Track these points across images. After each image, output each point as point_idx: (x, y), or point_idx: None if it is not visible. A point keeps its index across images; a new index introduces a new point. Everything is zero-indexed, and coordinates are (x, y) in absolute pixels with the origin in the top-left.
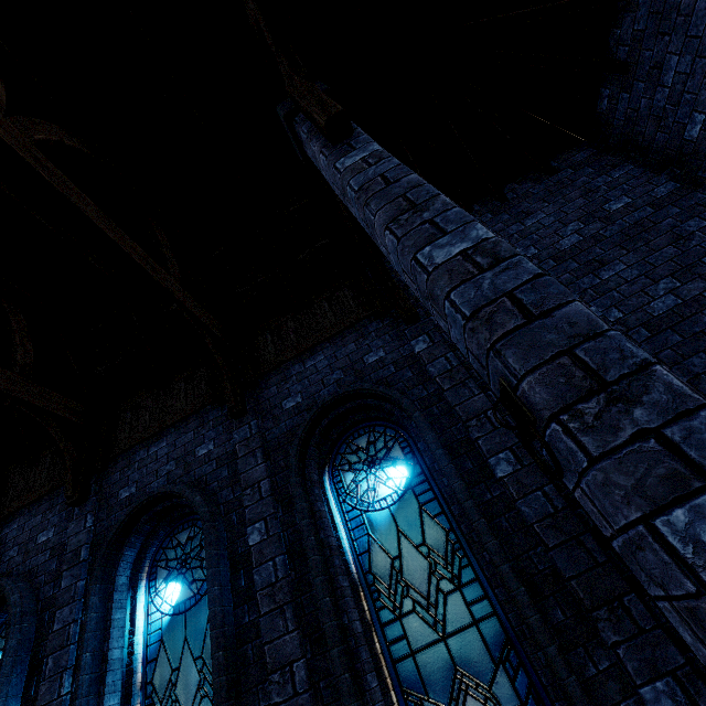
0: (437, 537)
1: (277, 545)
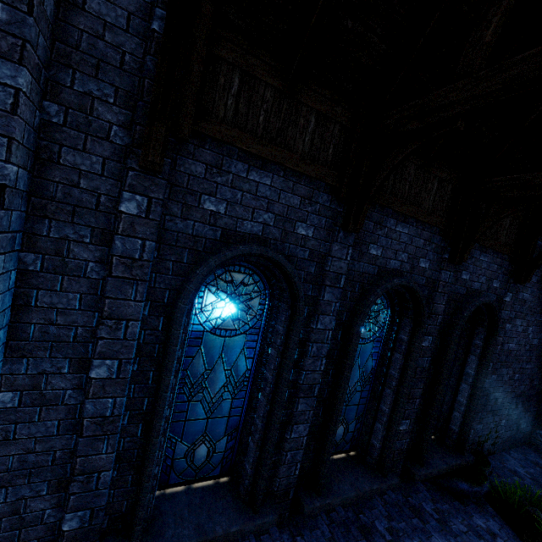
0: None
1: (431, 352)
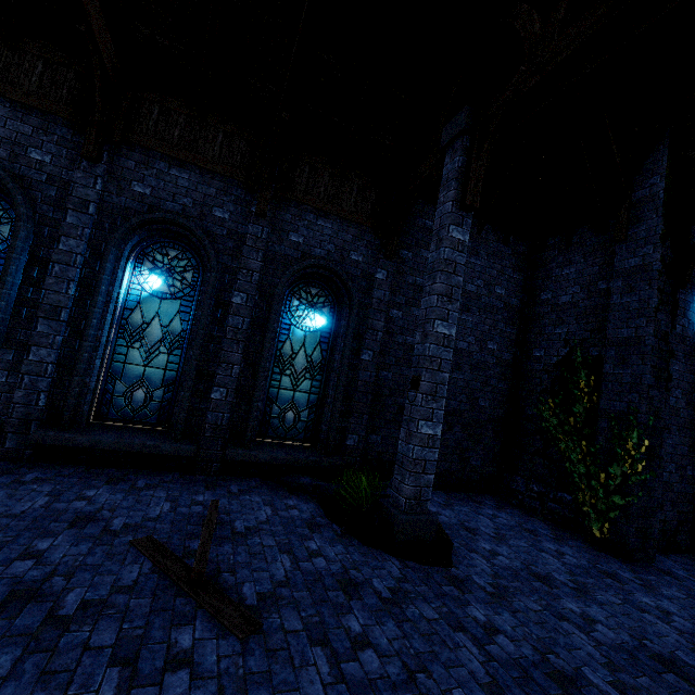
0: (317, 358)
1: (249, 313)
